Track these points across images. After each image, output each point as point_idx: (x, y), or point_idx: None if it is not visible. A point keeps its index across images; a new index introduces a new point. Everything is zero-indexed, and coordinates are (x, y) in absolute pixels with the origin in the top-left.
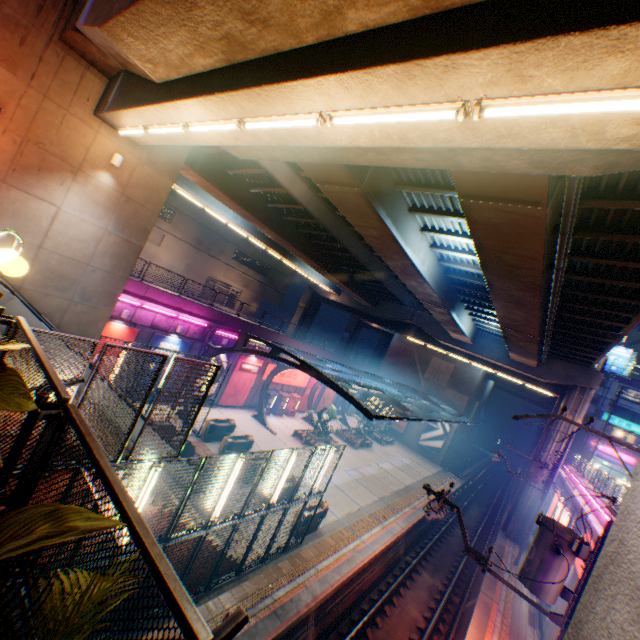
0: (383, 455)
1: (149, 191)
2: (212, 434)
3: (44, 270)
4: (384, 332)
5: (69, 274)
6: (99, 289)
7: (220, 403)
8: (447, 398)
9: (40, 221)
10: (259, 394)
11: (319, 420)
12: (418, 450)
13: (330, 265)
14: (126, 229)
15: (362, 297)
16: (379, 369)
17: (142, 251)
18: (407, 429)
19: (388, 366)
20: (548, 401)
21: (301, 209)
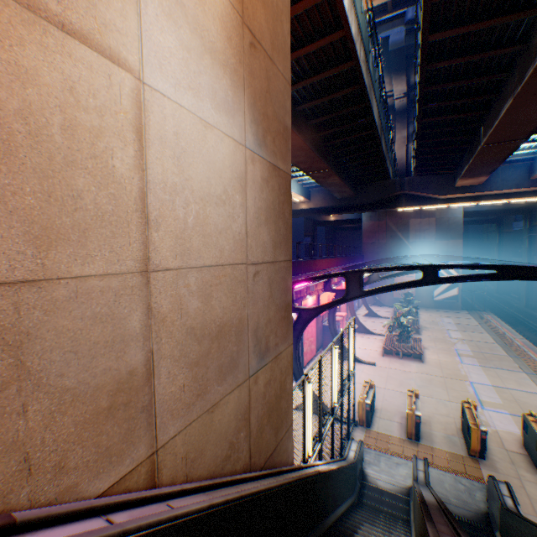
0: (436, 326)
1: (268, 13)
2: (370, 413)
3: (178, 347)
4: (342, 221)
5: (224, 316)
6: (268, 313)
7: (303, 364)
8: (441, 250)
9: (97, 154)
10: (319, 332)
11: (399, 327)
12: (434, 306)
13: (330, 161)
14: (265, 135)
15: (349, 188)
16: (362, 254)
17: (289, 186)
18: (415, 293)
19: (370, 248)
20: (523, 212)
21: (333, 77)
